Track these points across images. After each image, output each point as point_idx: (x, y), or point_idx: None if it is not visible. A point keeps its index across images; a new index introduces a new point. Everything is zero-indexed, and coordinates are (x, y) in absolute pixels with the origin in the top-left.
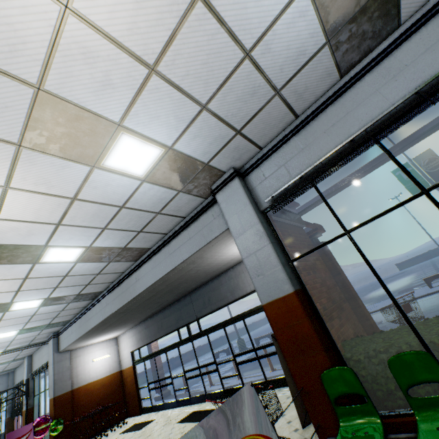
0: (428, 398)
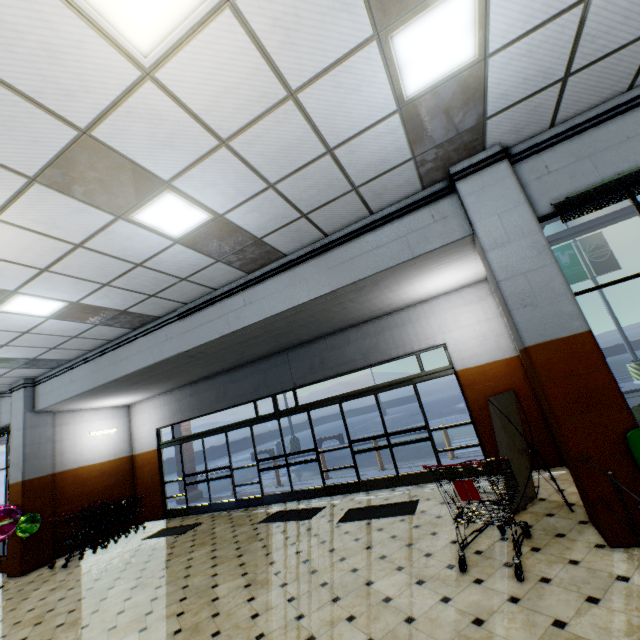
0: None
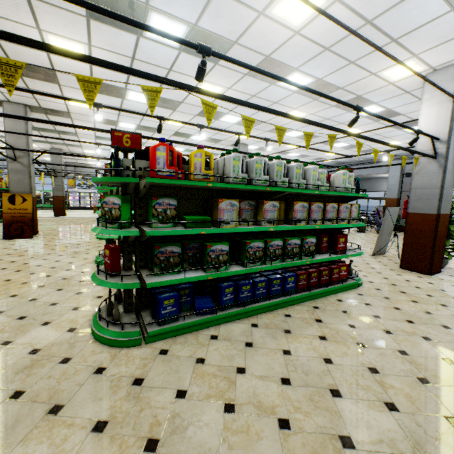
0: None
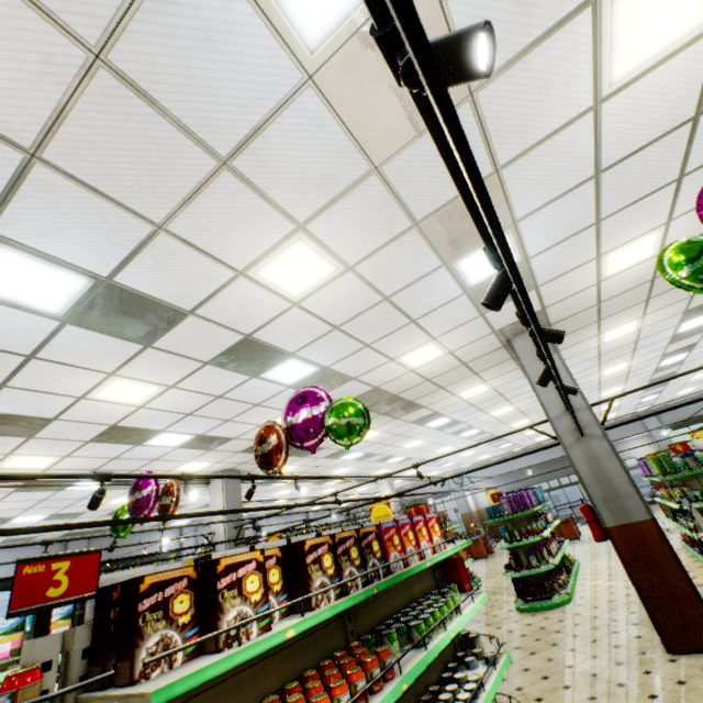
0: None
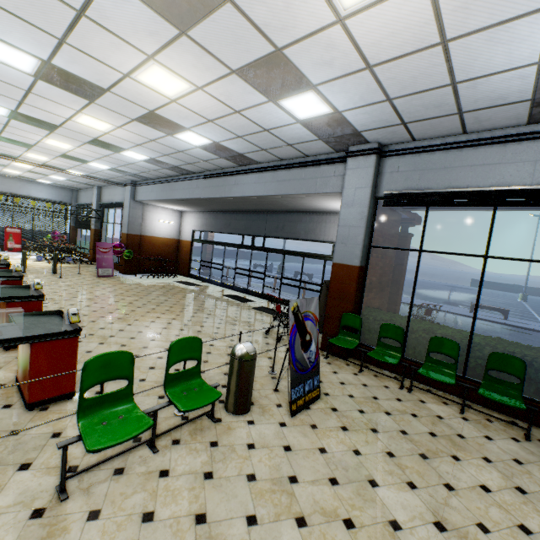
0: (387, 345)
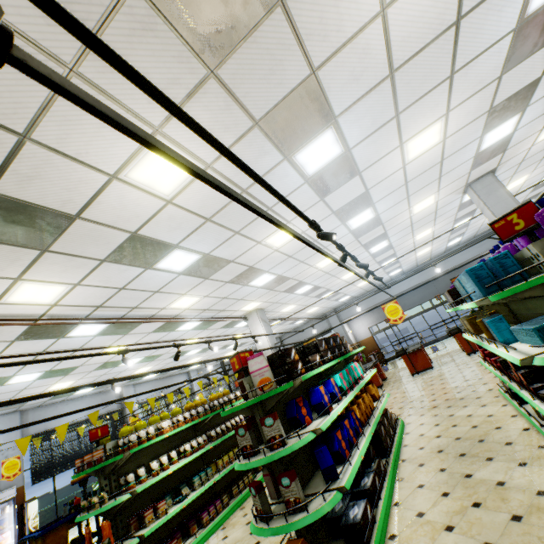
0: None
